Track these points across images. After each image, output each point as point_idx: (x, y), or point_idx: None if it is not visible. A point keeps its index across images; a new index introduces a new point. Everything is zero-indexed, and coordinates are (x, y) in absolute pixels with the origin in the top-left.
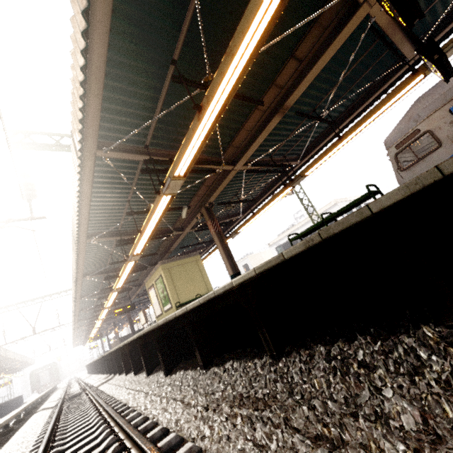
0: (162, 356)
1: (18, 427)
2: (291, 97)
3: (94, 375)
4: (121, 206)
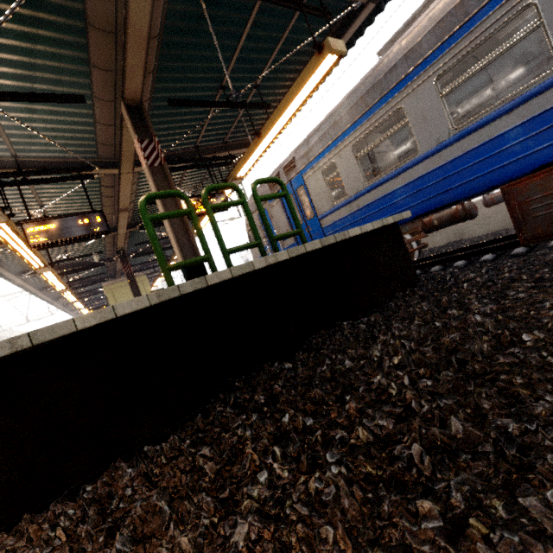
0: None
1: None
2: (120, 206)
3: None
4: None
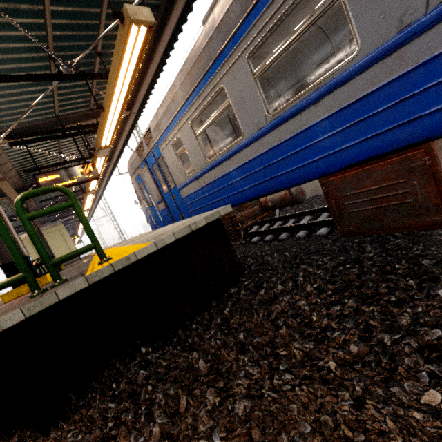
0: None
1: None
2: None
3: None
4: None
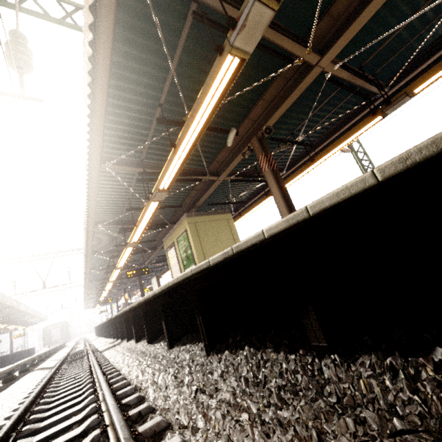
0: (204, 321)
1: (1, 389)
2: None
3: (101, 338)
4: (149, 116)
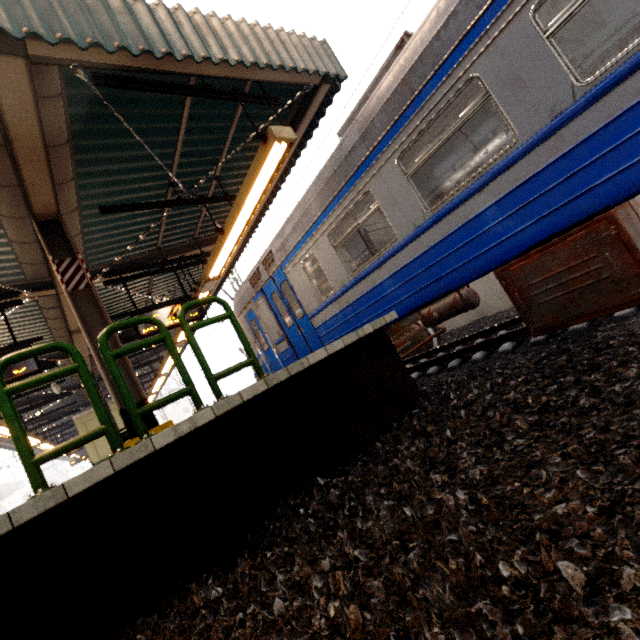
0: None
1: None
2: (71, 327)
3: None
4: None
